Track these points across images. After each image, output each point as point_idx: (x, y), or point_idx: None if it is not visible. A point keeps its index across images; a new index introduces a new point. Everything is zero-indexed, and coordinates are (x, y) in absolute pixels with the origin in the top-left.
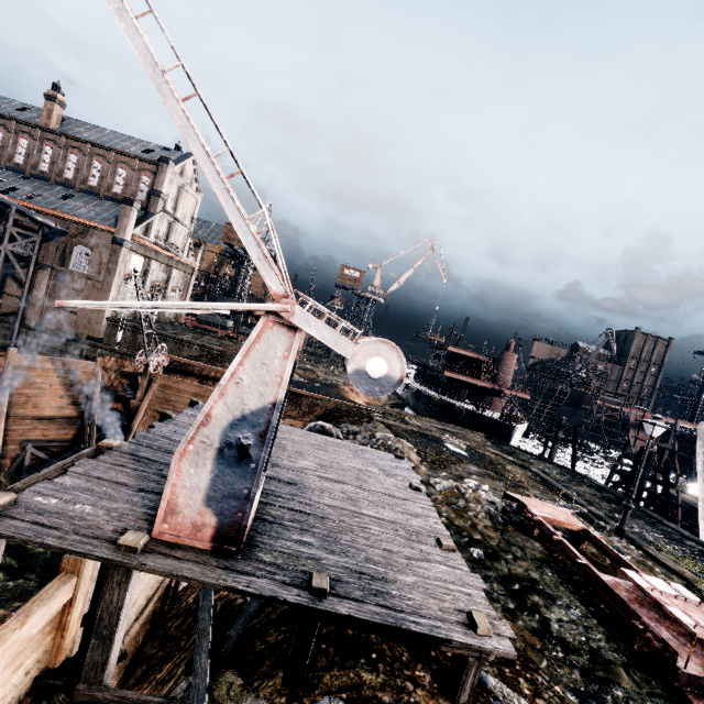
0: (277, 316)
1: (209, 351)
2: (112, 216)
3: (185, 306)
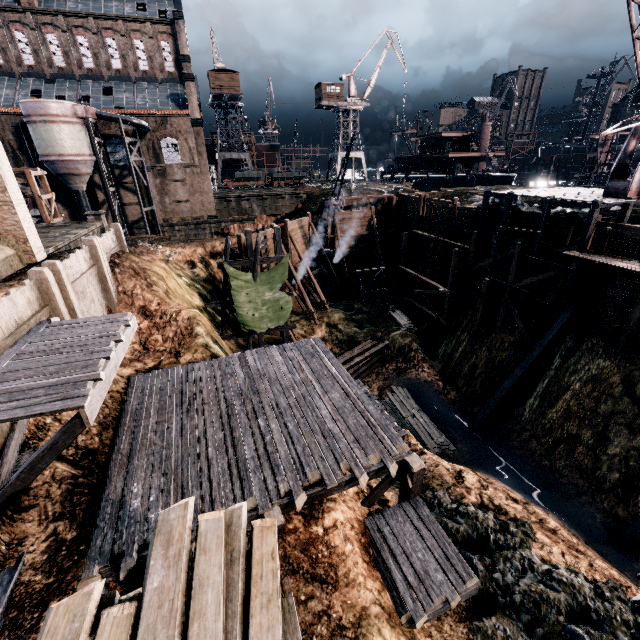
0: None
1: (297, 196)
2: (164, 98)
3: None
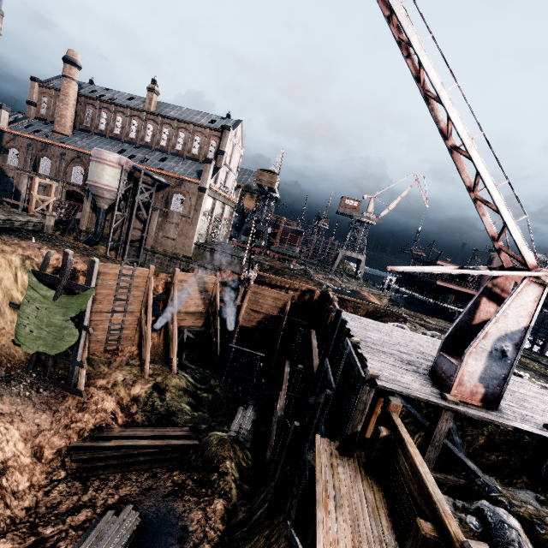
0: (535, 278)
1: (262, 265)
2: (194, 171)
3: (484, 273)
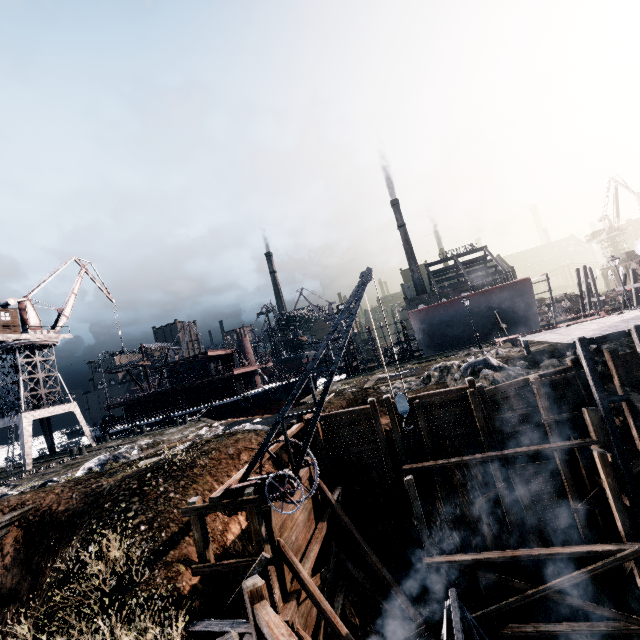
0: None
1: None
2: None
3: None
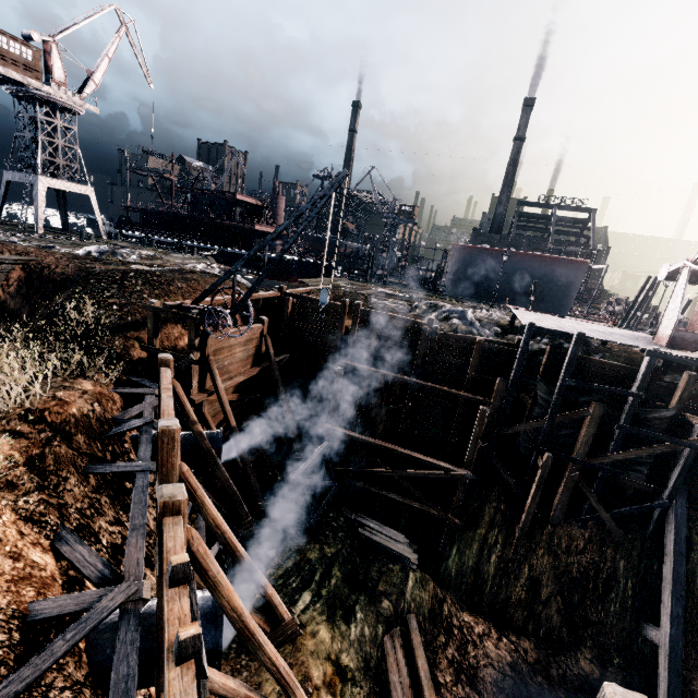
0: None
1: None
2: None
3: None
